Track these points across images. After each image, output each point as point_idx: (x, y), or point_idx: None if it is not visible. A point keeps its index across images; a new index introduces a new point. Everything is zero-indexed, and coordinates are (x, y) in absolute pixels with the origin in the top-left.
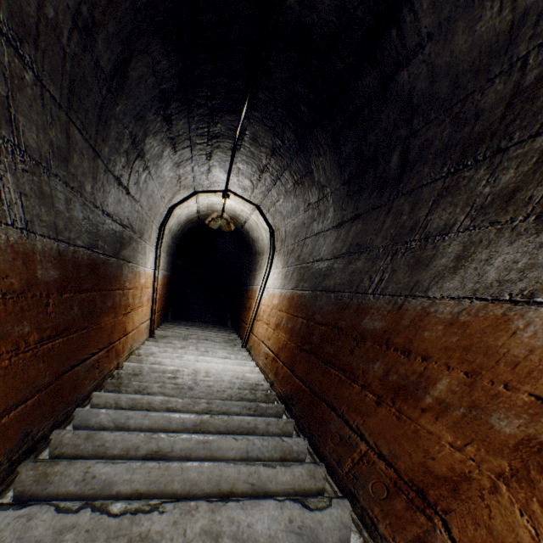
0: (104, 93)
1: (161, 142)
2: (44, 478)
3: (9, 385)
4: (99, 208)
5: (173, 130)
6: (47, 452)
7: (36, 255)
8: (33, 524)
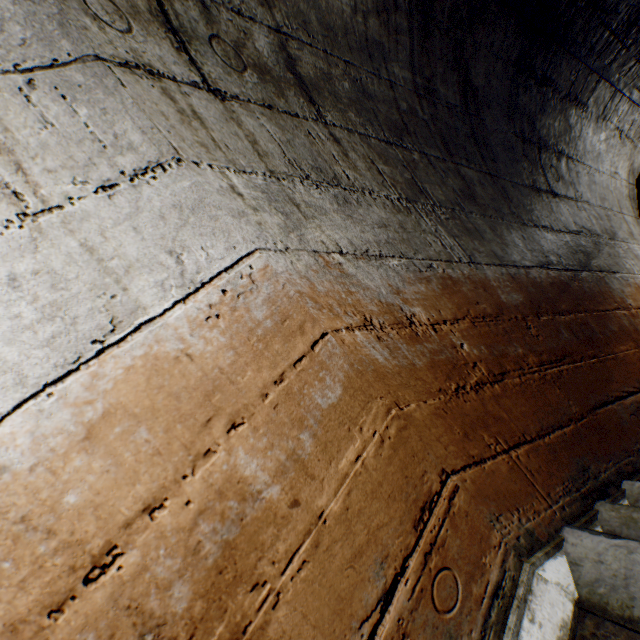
0: (467, 123)
1: (555, 113)
2: (631, 523)
3: (531, 404)
4: (527, 224)
5: (558, 86)
6: (624, 503)
7: (490, 283)
8: (636, 559)
